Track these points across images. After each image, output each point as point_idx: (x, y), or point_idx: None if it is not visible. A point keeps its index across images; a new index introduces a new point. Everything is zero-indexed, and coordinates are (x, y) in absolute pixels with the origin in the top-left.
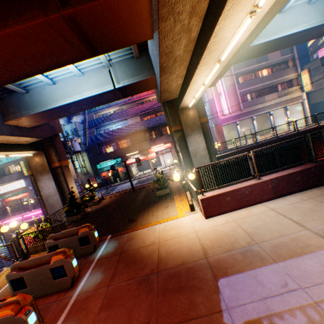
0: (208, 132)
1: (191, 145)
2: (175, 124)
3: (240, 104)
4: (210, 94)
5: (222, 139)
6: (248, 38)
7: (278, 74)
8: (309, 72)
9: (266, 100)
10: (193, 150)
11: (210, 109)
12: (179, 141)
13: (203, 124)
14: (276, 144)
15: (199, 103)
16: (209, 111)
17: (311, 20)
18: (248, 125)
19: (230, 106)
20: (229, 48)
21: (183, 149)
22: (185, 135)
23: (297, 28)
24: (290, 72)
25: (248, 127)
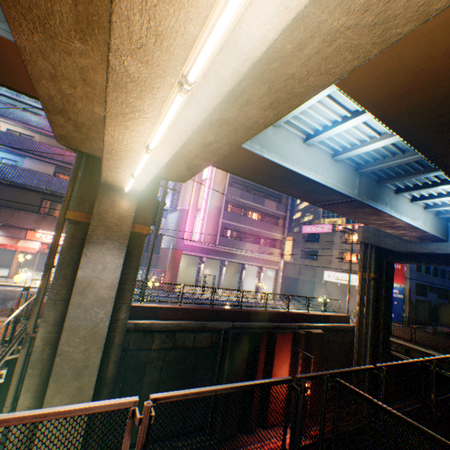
0: (140, 255)
1: (89, 264)
2: (80, 206)
3: (218, 236)
4: (188, 203)
5: (174, 273)
6: (265, 106)
7: (267, 226)
8: (293, 241)
9: (246, 248)
10: (86, 277)
11: (178, 221)
12: (67, 245)
13: (139, 236)
14: (230, 387)
15: (150, 196)
16: (176, 224)
17: (329, 177)
18: (216, 268)
19: (205, 231)
20: (215, 28)
21: (66, 264)
22: (87, 238)
23: (316, 176)
24: (279, 231)
25: (216, 270)
